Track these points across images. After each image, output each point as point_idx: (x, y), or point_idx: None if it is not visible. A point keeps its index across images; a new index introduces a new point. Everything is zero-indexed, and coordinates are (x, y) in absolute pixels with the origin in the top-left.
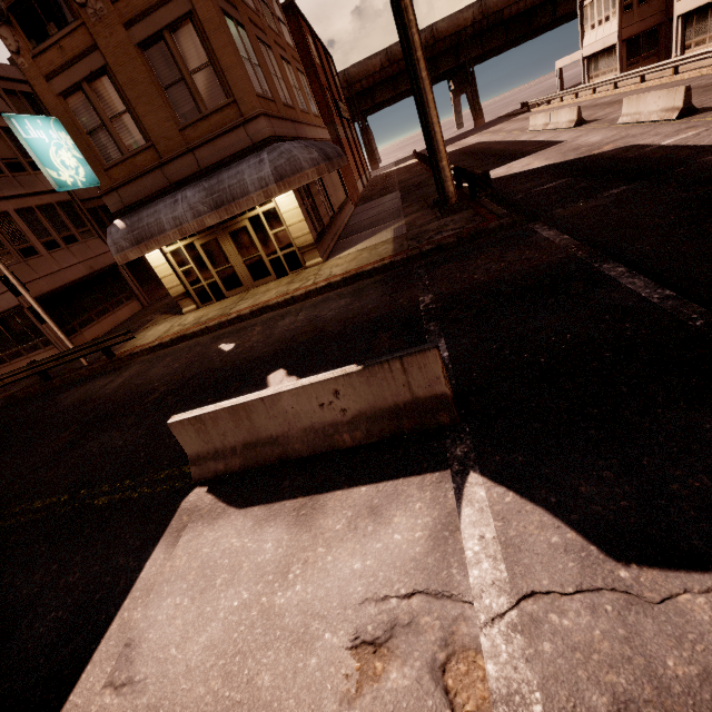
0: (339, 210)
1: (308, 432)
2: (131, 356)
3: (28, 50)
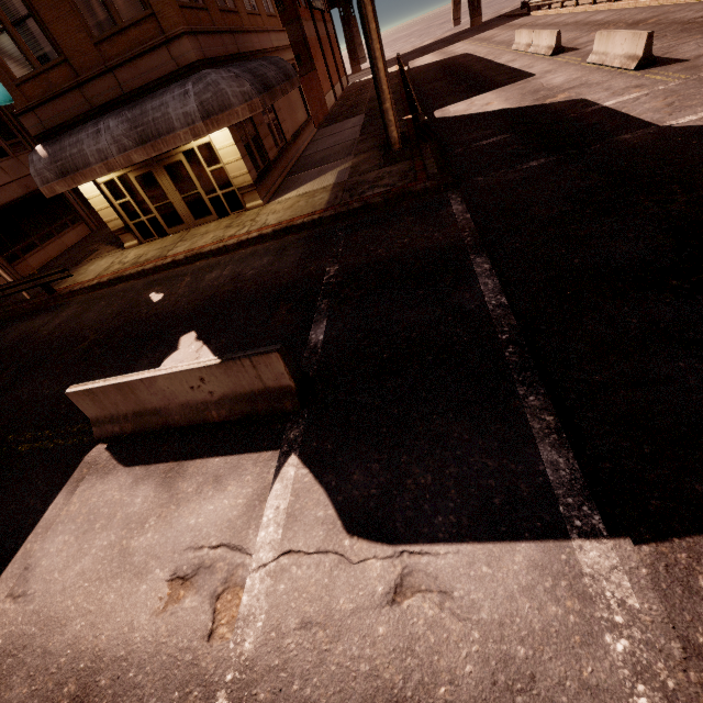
0: (294, 137)
1: (185, 407)
2: (72, 293)
3: None
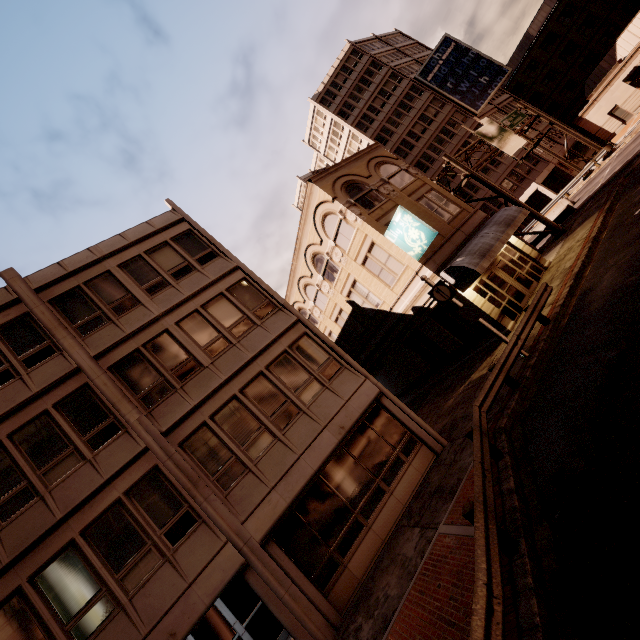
0: None
1: None
2: (562, 307)
3: (365, 213)
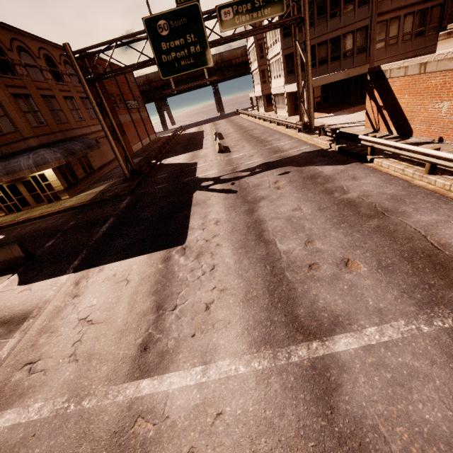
0: (101, 167)
1: None
2: None
3: None
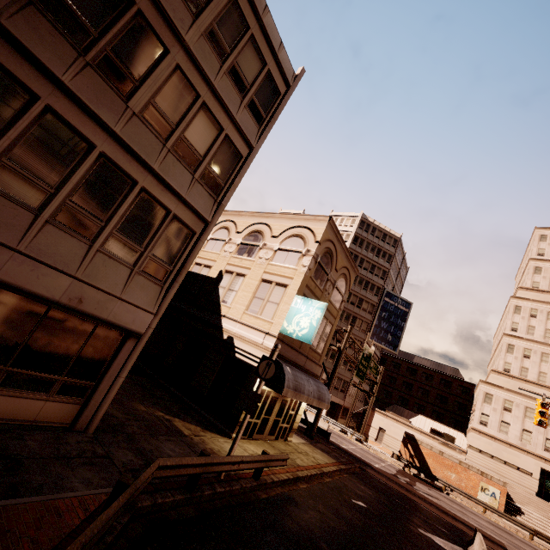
0: None
1: None
2: (272, 483)
3: (311, 273)
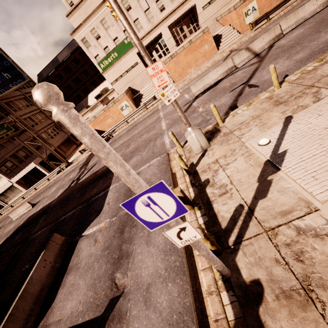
0: None
1: (48, 276)
2: None
3: None
